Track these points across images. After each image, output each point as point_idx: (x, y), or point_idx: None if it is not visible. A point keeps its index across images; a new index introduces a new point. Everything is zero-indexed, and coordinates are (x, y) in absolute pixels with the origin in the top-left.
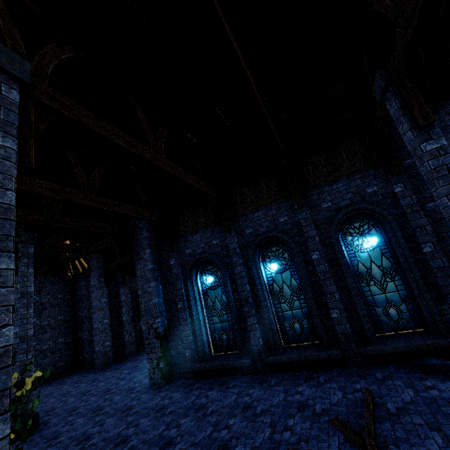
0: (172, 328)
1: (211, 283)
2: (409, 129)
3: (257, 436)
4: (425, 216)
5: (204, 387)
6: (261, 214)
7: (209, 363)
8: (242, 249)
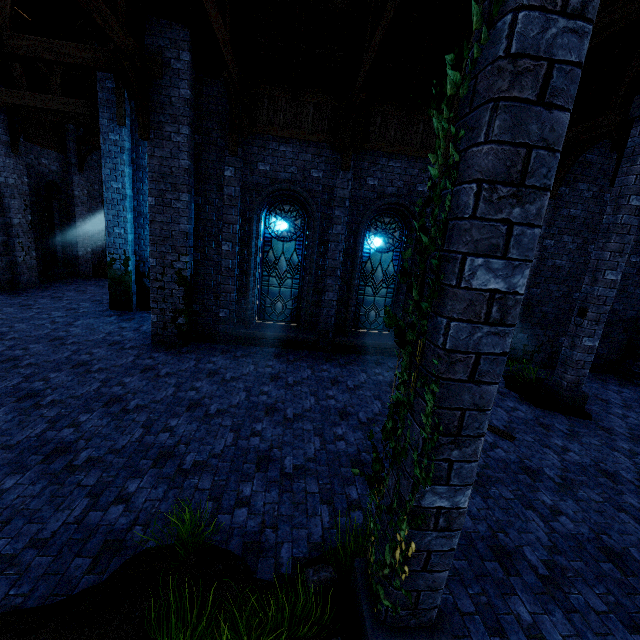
0: (202, 275)
1: (283, 231)
2: (637, 173)
3: (371, 406)
4: (539, 250)
5: (253, 355)
6: (398, 167)
7: (261, 331)
8: (352, 204)
